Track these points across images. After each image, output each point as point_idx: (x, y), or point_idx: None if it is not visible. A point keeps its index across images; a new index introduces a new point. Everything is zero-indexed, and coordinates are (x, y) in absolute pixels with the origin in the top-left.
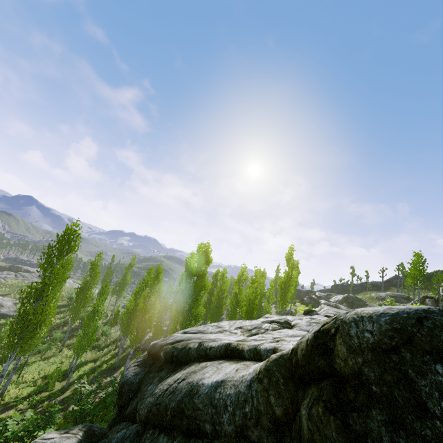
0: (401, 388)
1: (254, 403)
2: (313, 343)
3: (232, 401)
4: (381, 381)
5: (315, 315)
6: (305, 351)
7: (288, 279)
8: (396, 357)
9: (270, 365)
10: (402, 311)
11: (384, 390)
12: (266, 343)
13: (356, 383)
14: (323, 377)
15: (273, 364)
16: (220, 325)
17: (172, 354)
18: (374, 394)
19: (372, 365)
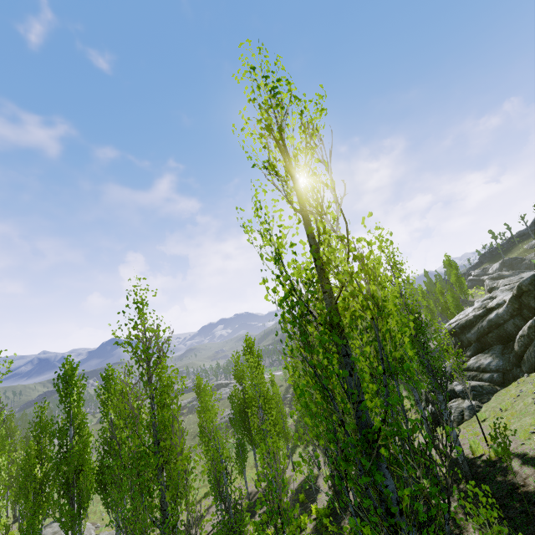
0: (534, 287)
1: (510, 309)
2: (517, 289)
3: (504, 313)
4: (532, 287)
5: (500, 288)
6: (516, 292)
7: (457, 277)
8: (532, 283)
9: (509, 300)
10: (530, 276)
11: (533, 288)
12: (499, 301)
13: (528, 290)
14: (522, 293)
15: (510, 299)
16: (462, 314)
17: (463, 326)
18: (532, 290)
19: (529, 286)
